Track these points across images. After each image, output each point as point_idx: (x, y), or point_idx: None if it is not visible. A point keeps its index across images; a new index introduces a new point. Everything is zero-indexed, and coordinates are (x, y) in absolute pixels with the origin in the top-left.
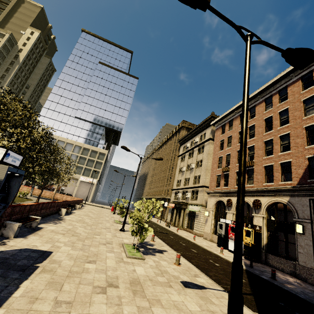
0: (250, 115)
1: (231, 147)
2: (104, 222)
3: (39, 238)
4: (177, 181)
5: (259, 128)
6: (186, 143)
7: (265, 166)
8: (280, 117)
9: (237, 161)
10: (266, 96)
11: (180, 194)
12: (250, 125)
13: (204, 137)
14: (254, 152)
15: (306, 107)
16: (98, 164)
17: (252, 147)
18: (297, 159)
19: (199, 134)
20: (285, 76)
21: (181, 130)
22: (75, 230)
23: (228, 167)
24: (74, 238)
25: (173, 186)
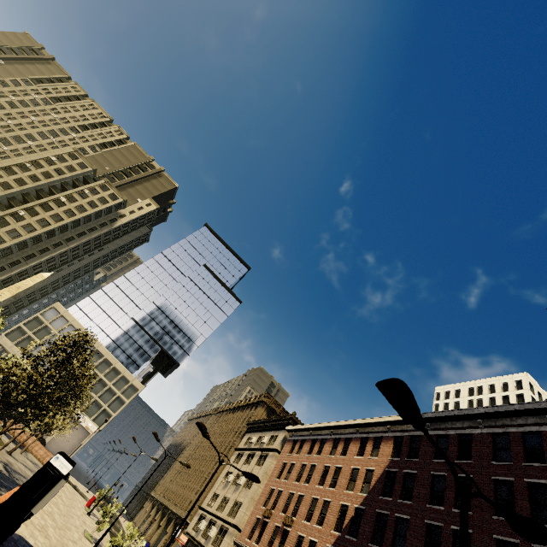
0: (319, 448)
1: (287, 481)
2: (73, 530)
3: (26, 527)
4: (213, 494)
5: (316, 474)
6: (253, 434)
7: (299, 535)
8: (335, 474)
9: (283, 507)
10: (336, 436)
11: (205, 523)
12: (312, 463)
13: (274, 440)
14: (300, 507)
15: (352, 478)
16: (119, 402)
17: (303, 497)
18: (321, 543)
19: (272, 431)
20: (353, 426)
21: (260, 405)
22: (48, 530)
23: (272, 511)
24: (47, 541)
25: (204, 501)
